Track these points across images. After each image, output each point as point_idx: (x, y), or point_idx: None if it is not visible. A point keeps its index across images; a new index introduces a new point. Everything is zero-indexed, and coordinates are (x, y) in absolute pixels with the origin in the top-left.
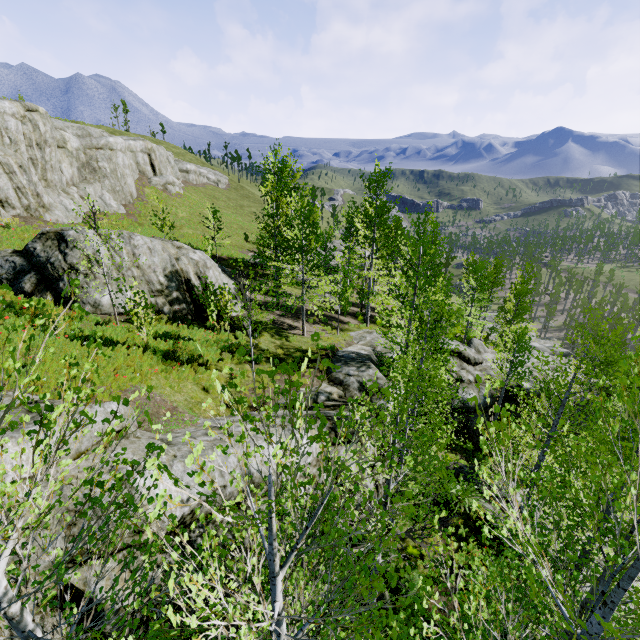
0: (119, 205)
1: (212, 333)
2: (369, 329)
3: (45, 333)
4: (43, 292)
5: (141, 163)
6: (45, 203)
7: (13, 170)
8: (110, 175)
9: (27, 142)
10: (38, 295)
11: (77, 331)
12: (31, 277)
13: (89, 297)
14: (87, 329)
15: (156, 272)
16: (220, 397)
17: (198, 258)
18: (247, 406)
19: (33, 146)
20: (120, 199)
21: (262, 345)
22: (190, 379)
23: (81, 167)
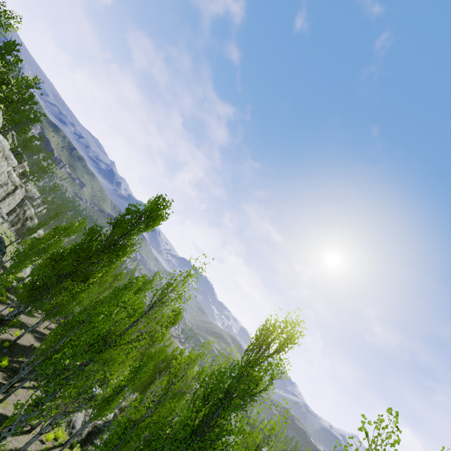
0: None
1: None
2: None
3: None
4: None
5: None
6: None
7: None
8: None
9: None
10: None
11: None
12: None
13: None
14: None
15: None
16: None
17: None
18: None
19: None
20: None
21: None
22: None
23: None
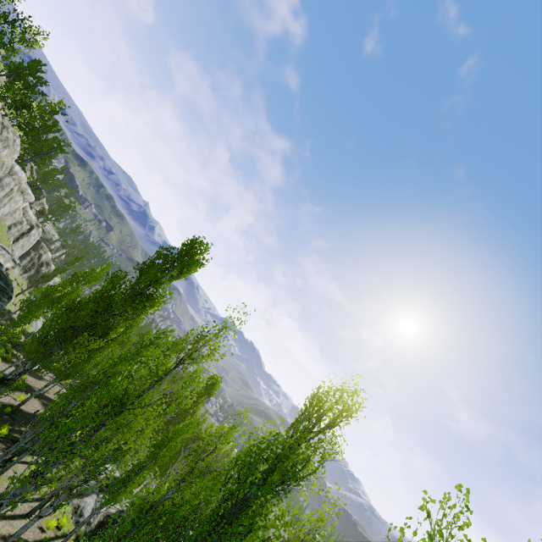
0: None
1: None
2: None
3: None
4: None
5: None
6: None
7: None
8: None
9: None
10: None
11: None
12: None
13: None
14: None
15: None
16: None
17: None
18: None
19: None
20: None
21: None
22: None
23: None
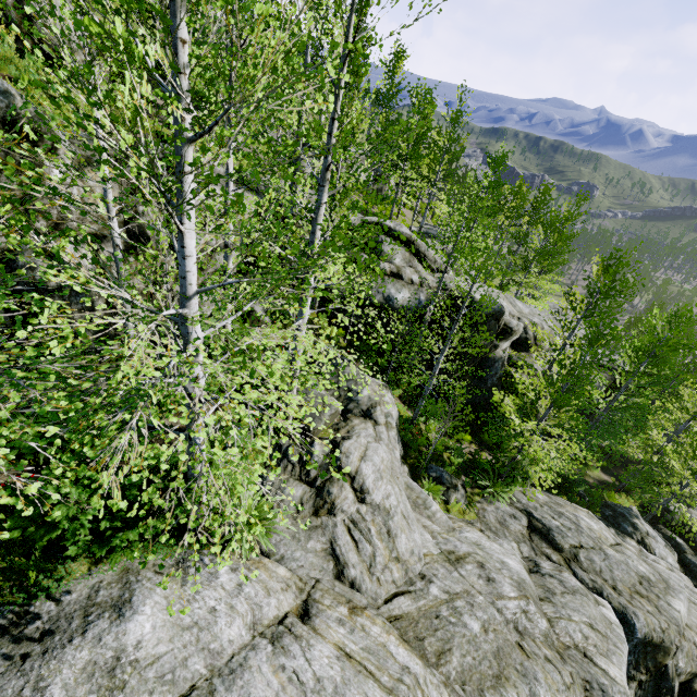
0: None
1: None
2: None
3: None
4: None
5: None
6: None
7: None
8: None
9: None
10: None
11: None
12: None
13: None
14: None
15: None
16: None
17: None
18: None
19: None
20: None
21: None
22: None
23: None
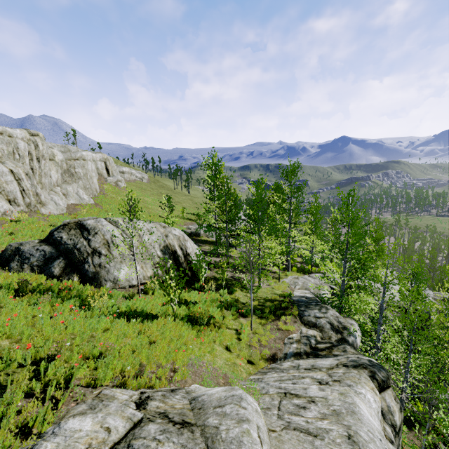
0: (89, 198)
1: (205, 294)
2: (292, 275)
3: (93, 314)
4: (70, 274)
5: (100, 168)
6: (41, 200)
7: (21, 177)
8: (83, 177)
9: (30, 157)
10: (65, 277)
11: (115, 308)
12: (60, 262)
13: (110, 274)
14: (122, 305)
15: (155, 248)
16: (242, 354)
17: (178, 234)
18: (264, 359)
19: (34, 159)
20: (89, 194)
21: (240, 299)
22: (217, 341)
23: (63, 173)
